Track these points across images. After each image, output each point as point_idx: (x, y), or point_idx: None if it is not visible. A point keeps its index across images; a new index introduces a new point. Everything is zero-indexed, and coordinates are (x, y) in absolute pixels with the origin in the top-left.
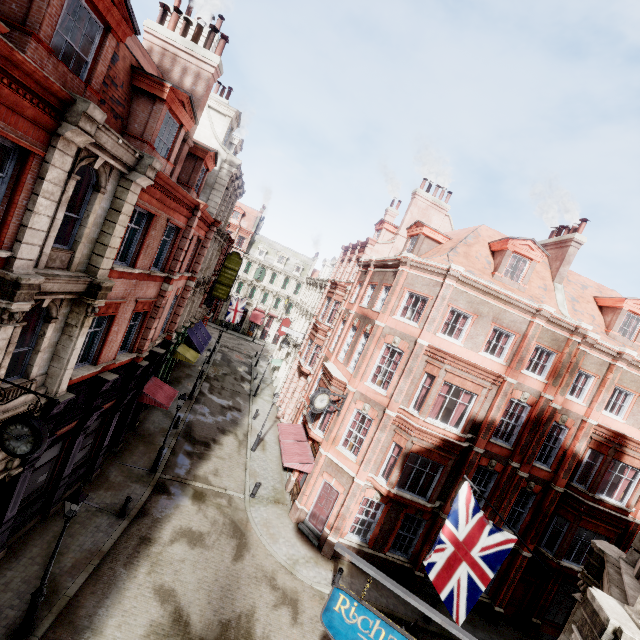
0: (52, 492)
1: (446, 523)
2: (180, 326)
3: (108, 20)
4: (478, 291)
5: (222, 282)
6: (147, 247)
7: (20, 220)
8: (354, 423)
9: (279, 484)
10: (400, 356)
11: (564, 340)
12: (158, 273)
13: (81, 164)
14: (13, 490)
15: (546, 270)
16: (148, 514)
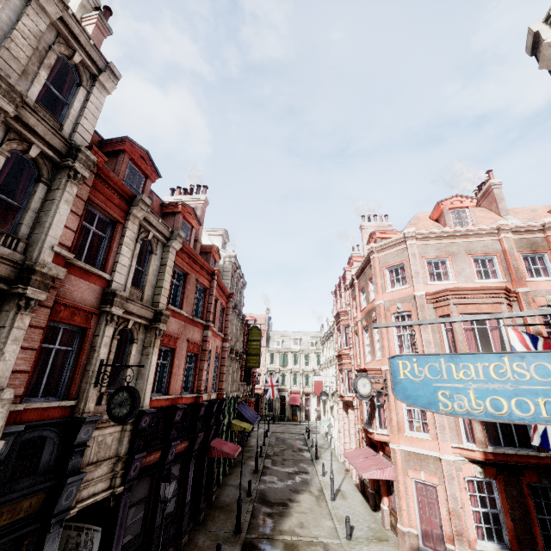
0: (148, 547)
1: None
2: (228, 392)
3: (146, 173)
4: (438, 239)
5: (251, 353)
6: (187, 297)
7: (114, 260)
8: None
9: (374, 524)
10: (410, 318)
11: (542, 240)
12: (198, 319)
13: (142, 235)
14: (116, 517)
15: (489, 213)
16: None
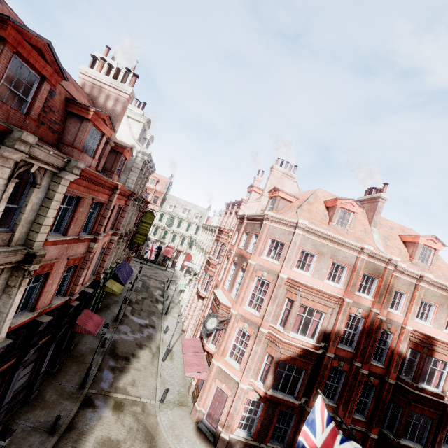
0: None
1: (307, 431)
2: (107, 268)
3: (43, 73)
4: (319, 237)
5: (140, 232)
6: (76, 220)
7: None
8: (237, 338)
9: (183, 388)
10: (268, 286)
11: (382, 269)
12: (86, 236)
13: (20, 170)
14: None
15: (364, 218)
16: (75, 428)
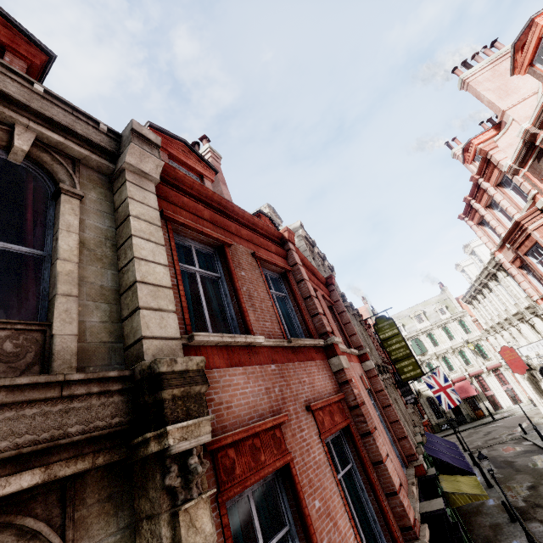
0: None
1: None
2: (413, 444)
3: None
4: None
5: (398, 358)
6: (250, 299)
7: None
8: None
9: None
10: None
11: None
12: (303, 339)
13: None
14: None
15: None
16: None
